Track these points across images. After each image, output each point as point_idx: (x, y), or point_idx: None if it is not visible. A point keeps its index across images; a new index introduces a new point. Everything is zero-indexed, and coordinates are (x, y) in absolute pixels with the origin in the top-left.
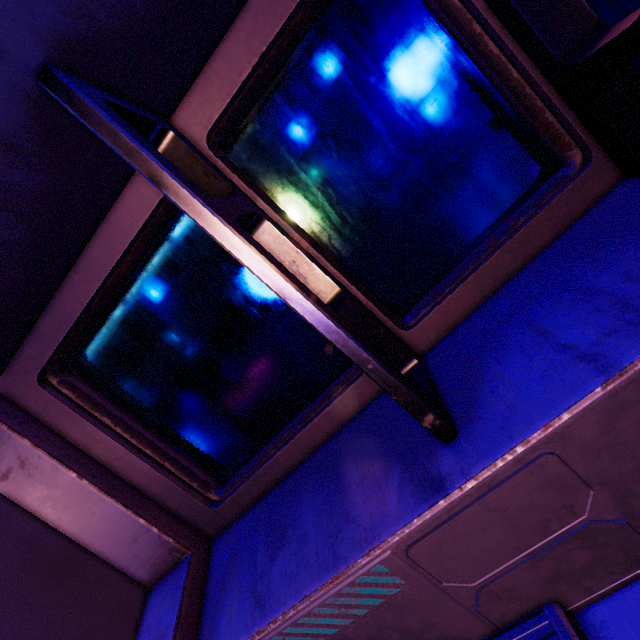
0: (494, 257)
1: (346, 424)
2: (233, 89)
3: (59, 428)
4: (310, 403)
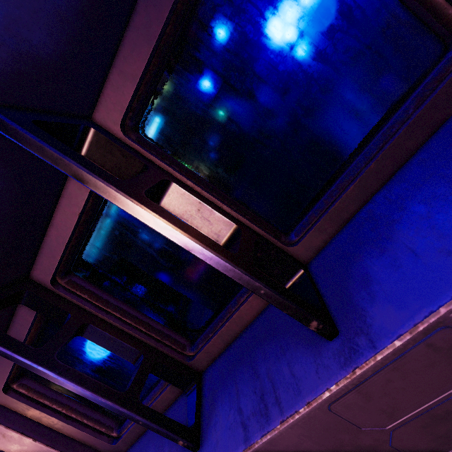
0: (226, 326)
1: (171, 406)
2: (57, 261)
3: (21, 412)
4: (157, 385)
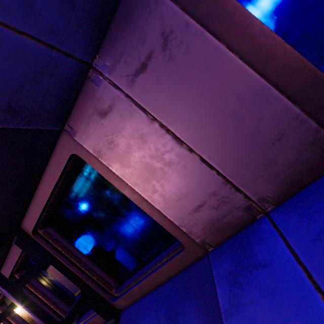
0: (87, 323)
1: None
2: (10, 271)
3: None
4: None
